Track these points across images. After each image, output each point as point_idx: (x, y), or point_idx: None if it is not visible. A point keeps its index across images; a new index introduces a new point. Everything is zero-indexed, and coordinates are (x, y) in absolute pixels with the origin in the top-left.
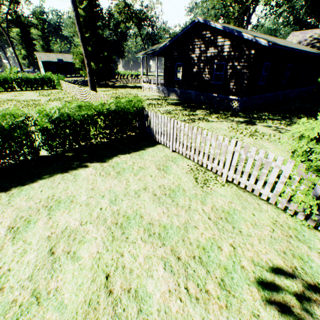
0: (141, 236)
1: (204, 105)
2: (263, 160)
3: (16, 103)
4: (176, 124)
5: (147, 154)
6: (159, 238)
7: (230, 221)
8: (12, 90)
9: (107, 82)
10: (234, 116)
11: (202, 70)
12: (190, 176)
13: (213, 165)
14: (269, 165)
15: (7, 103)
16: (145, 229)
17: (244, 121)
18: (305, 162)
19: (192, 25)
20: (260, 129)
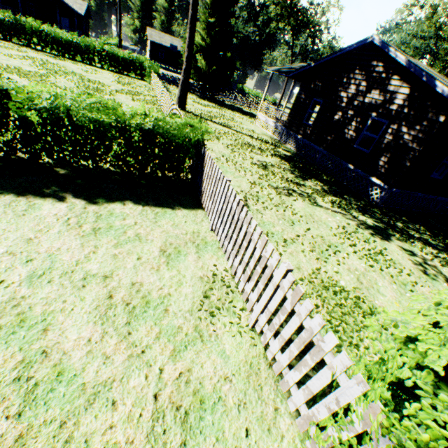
0: (2, 374)
1: (328, 175)
2: (316, 337)
3: (76, 80)
4: (227, 190)
5: (171, 217)
6: (26, 396)
7: (190, 424)
8: (90, 64)
9: (216, 95)
10: (362, 212)
11: (348, 121)
12: (201, 287)
13: (246, 288)
14: (320, 355)
15: (67, 76)
16: (24, 360)
17: (373, 227)
18: (386, 412)
19: (360, 46)
20: (393, 251)
